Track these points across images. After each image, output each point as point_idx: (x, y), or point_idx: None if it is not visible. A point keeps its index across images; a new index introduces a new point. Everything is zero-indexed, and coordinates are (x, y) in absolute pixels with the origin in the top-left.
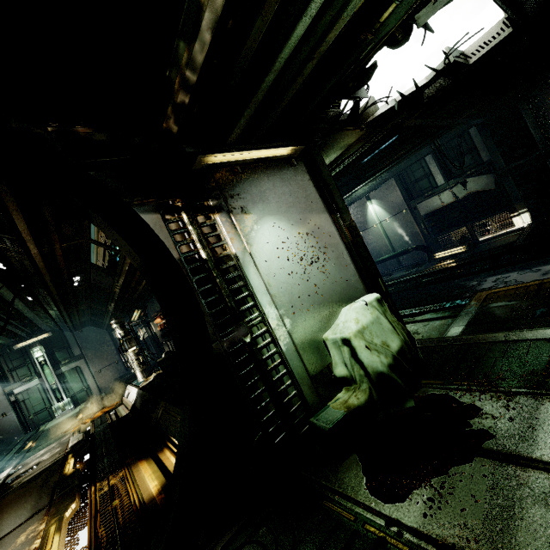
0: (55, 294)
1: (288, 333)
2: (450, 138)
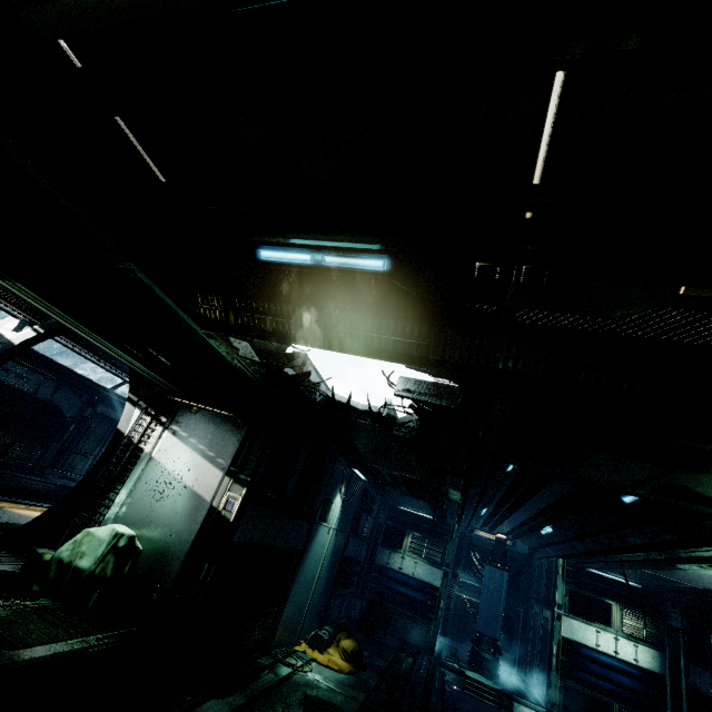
0: None
1: (118, 514)
2: None
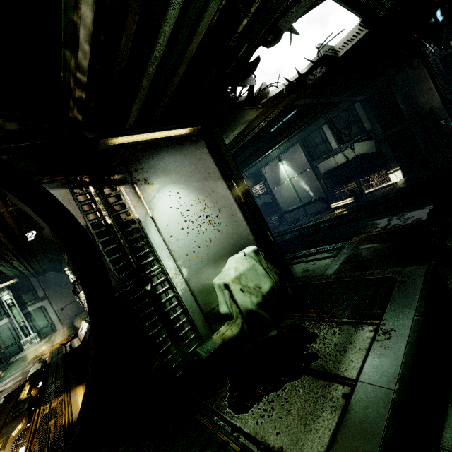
0: (12, 248)
1: (185, 279)
2: (340, 111)
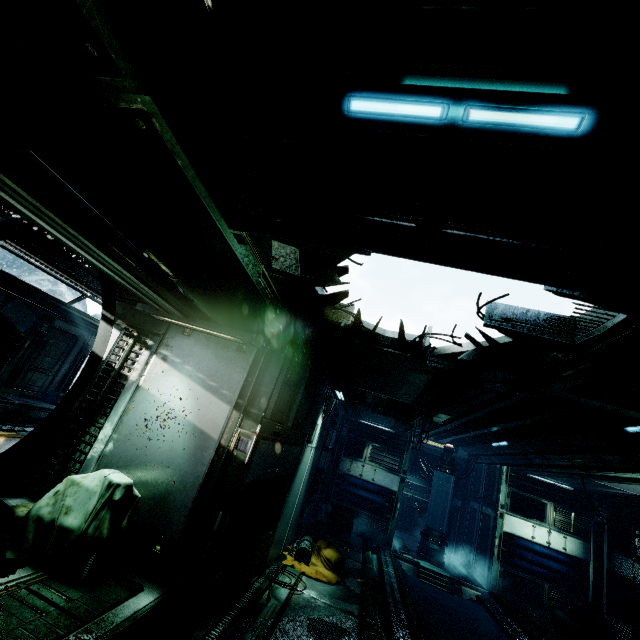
0: None
1: (104, 452)
2: None
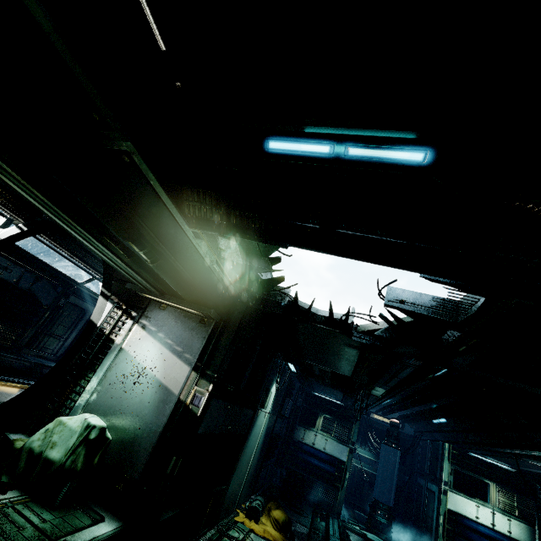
0: None
1: (89, 401)
2: None
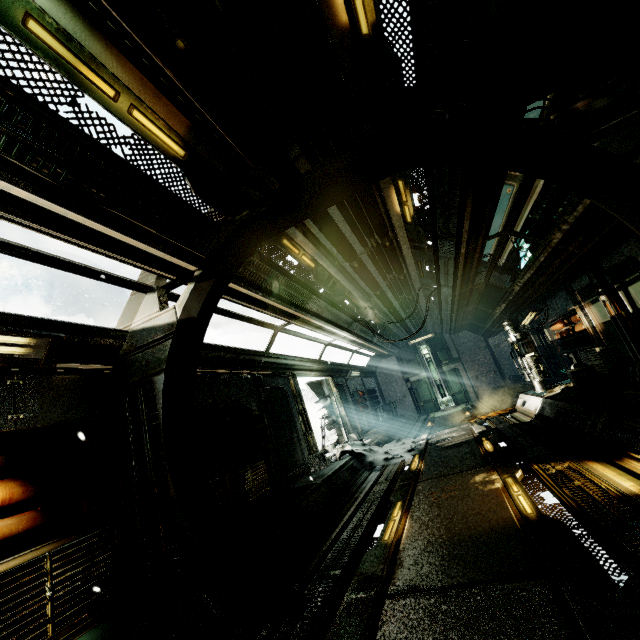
0: (457, 293)
1: None
2: None
